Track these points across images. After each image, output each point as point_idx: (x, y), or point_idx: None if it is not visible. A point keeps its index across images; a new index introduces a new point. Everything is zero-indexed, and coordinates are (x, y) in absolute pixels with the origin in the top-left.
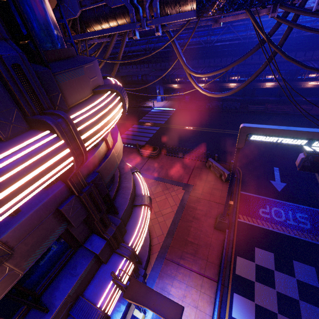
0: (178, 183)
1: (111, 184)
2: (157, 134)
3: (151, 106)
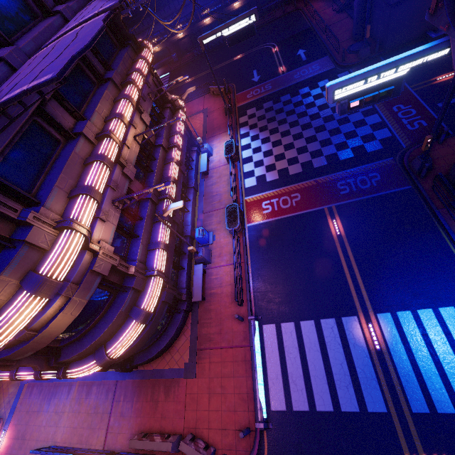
0: (198, 113)
1: None
2: None
3: None
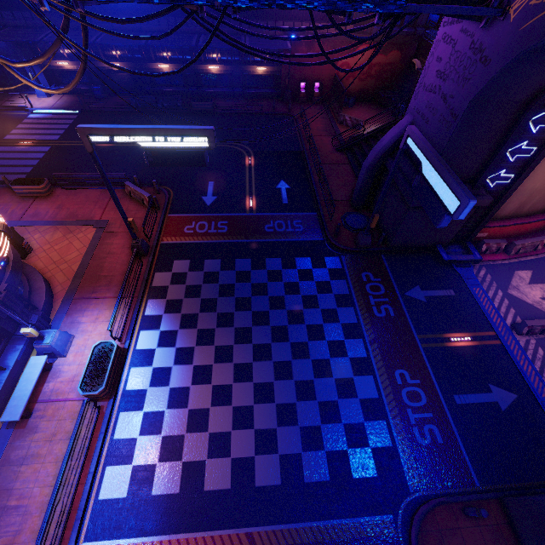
0: (87, 222)
1: None
2: (46, 159)
3: (27, 107)
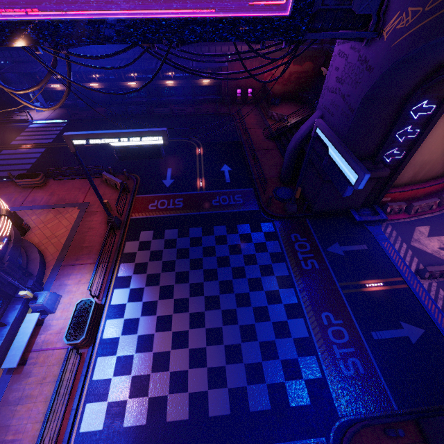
0: (72, 205)
1: None
2: (42, 158)
3: (28, 119)
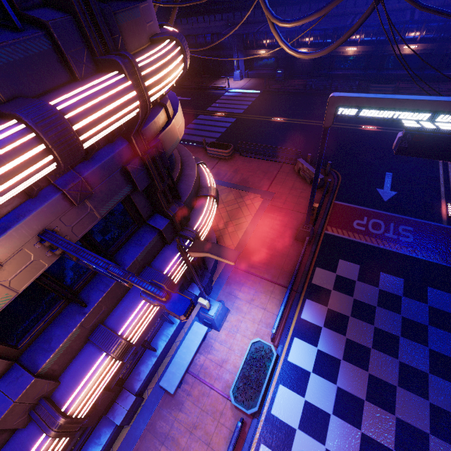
0: (255, 190)
1: (172, 169)
2: (231, 128)
3: (225, 87)
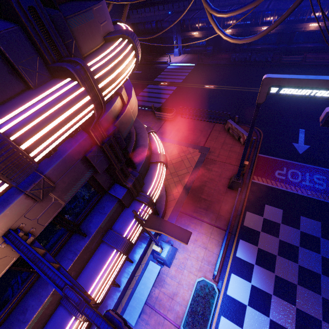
0: (194, 146)
1: (128, 142)
2: (173, 95)
3: (167, 62)
